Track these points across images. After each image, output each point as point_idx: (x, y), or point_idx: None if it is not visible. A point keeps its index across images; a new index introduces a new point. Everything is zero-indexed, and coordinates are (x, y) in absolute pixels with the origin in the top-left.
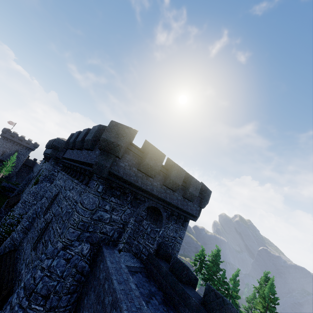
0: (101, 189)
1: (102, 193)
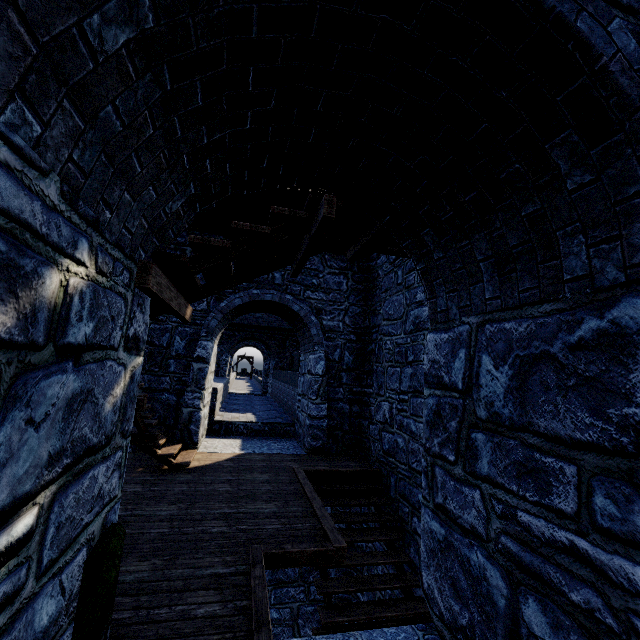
0: None
1: None
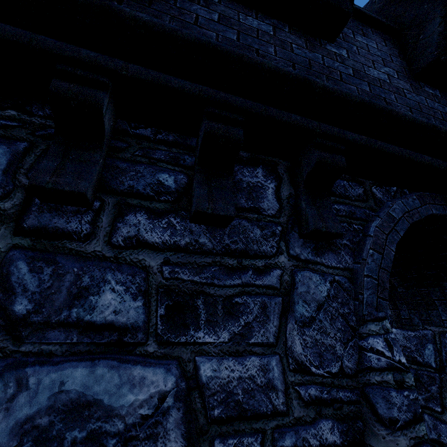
0: (0, 169)
1: (22, 201)
